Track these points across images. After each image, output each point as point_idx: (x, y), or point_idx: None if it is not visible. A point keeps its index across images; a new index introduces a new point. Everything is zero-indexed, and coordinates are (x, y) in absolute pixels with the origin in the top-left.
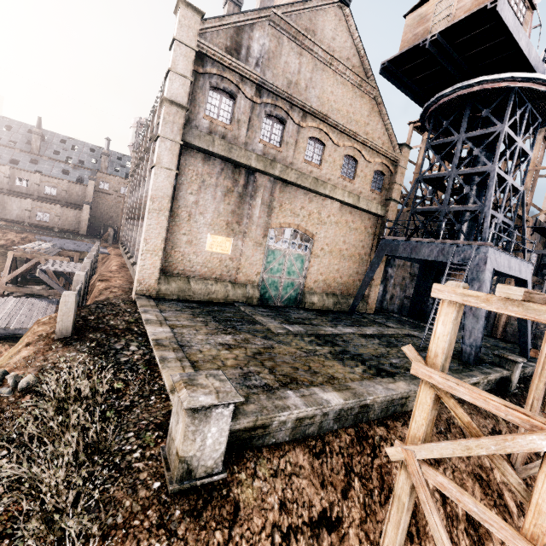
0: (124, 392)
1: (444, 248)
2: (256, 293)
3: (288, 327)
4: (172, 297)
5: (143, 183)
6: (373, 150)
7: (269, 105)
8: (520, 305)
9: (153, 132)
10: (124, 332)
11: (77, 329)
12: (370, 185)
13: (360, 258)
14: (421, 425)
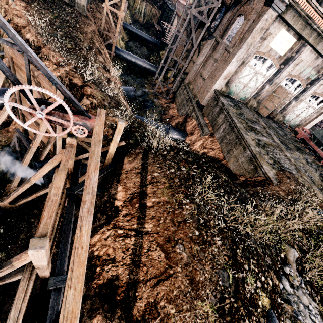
0: None
1: None
2: None
3: None
4: None
5: None
6: None
7: None
8: None
9: None
10: None
11: None
12: None
13: None
14: None
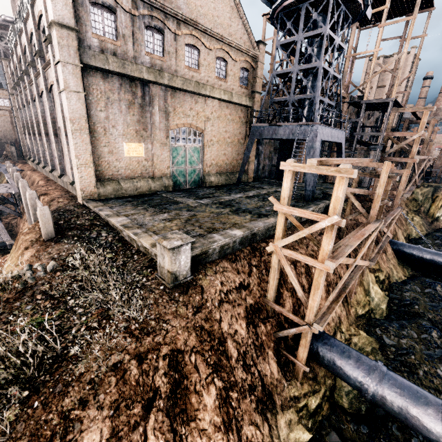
0: (115, 258)
1: (292, 129)
2: (170, 182)
3: (200, 201)
4: (110, 197)
5: (39, 100)
6: (237, 50)
7: (146, 16)
8: (316, 168)
9: (30, 43)
10: (92, 226)
11: (56, 232)
12: (239, 82)
13: (239, 143)
14: (280, 232)
